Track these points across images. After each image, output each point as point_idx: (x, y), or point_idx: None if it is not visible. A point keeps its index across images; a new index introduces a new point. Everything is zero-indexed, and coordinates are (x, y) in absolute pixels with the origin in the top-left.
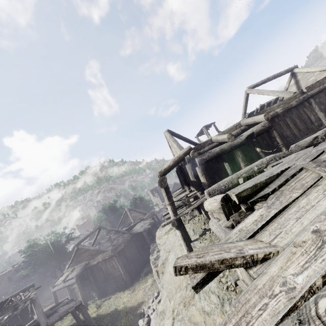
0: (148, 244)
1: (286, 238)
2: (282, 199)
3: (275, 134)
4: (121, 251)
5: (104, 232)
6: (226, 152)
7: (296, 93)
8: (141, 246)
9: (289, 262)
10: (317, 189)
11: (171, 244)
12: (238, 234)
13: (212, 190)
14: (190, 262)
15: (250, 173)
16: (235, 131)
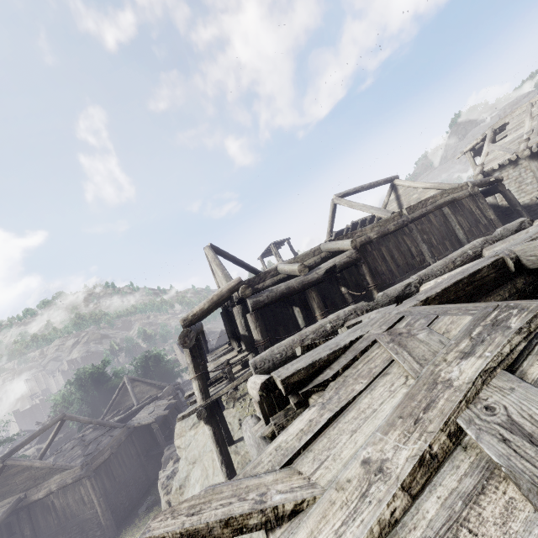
0: (160, 446)
1: (331, 470)
2: (343, 393)
3: (364, 270)
4: (104, 466)
5: (75, 425)
6: (295, 291)
7: (394, 214)
8: (146, 452)
9: (323, 522)
10: (385, 381)
11: (199, 448)
12: (272, 455)
13: (260, 360)
14: (172, 528)
15: (320, 334)
16: (313, 258)
